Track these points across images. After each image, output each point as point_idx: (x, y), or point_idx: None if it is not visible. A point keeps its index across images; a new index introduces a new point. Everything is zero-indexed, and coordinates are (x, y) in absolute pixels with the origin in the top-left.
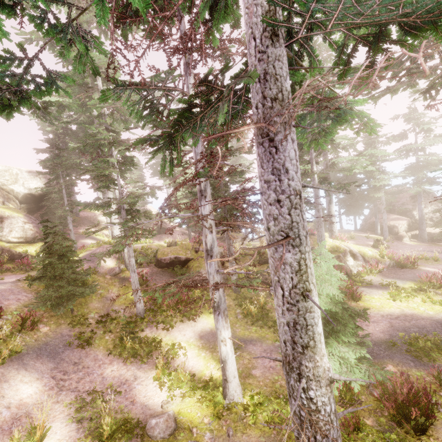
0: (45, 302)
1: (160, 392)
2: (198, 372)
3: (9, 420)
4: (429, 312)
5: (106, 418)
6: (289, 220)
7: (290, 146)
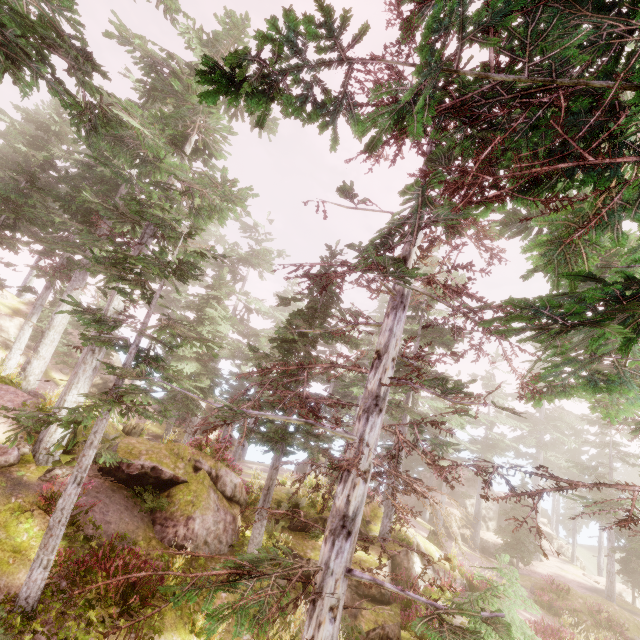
0: None
1: None
2: None
3: None
4: None
5: None
6: None
7: None
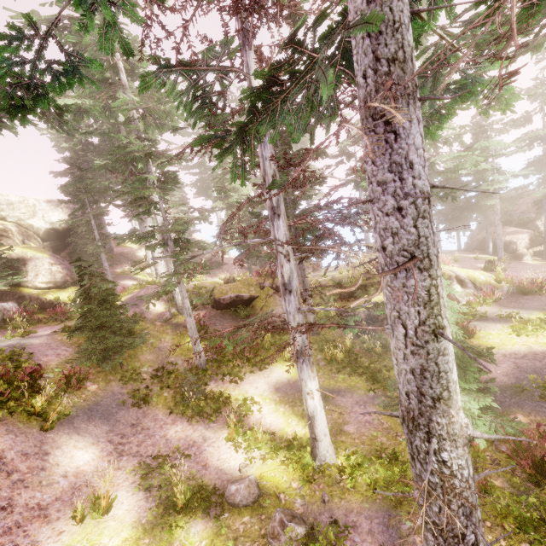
0: (89, 356)
1: (236, 454)
2: (278, 430)
3: (68, 491)
4: None
5: (178, 485)
6: (414, 235)
7: (415, 128)
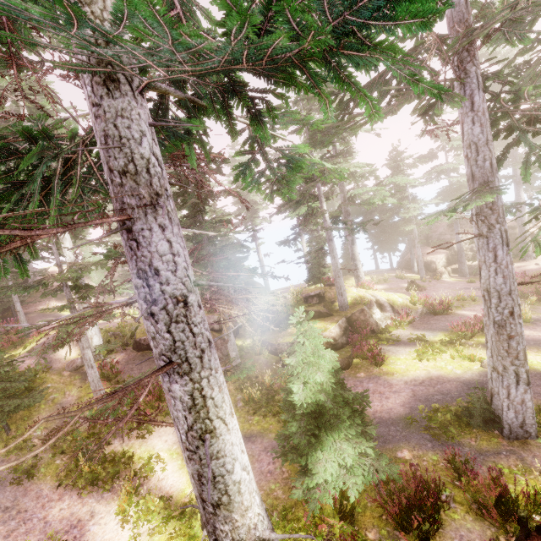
0: None
1: (121, 533)
2: (178, 493)
3: None
4: (457, 371)
5: None
6: (169, 340)
7: (157, 236)
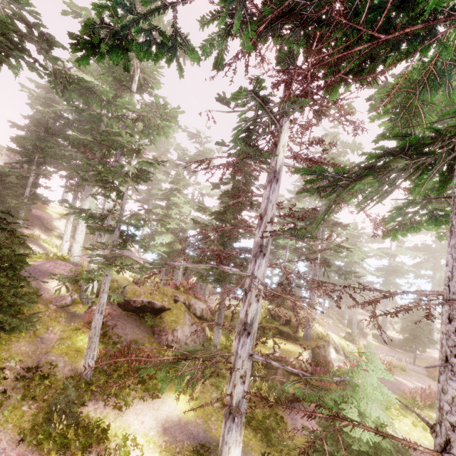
0: None
1: None
2: None
3: None
4: (425, 442)
5: None
6: None
7: None
